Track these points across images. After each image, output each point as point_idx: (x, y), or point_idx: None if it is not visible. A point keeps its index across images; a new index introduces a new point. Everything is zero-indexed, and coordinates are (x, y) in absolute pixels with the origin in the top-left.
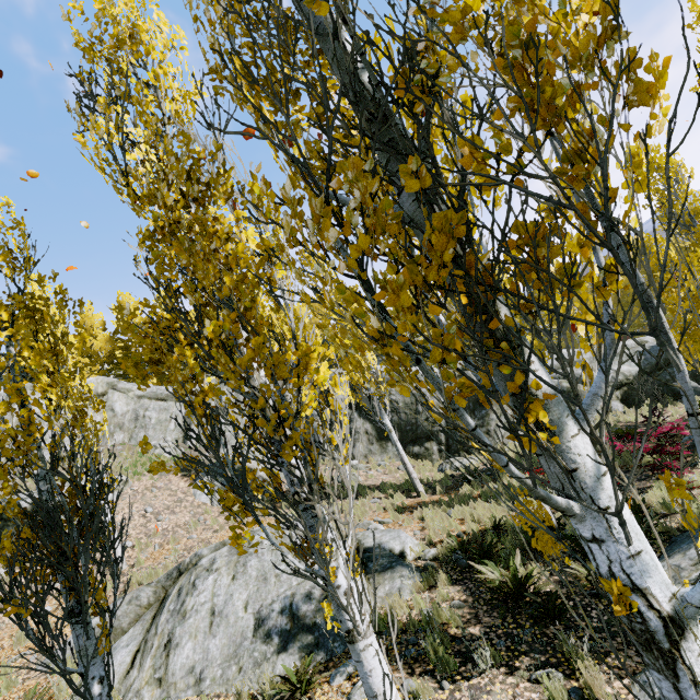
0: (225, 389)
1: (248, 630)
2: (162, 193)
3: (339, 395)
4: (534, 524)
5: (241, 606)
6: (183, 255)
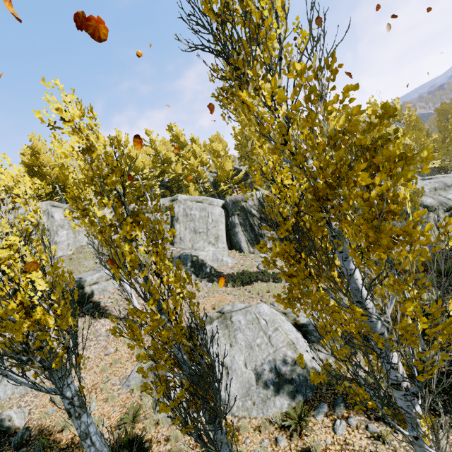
0: (176, 206)
1: (252, 380)
2: (356, 172)
3: (253, 211)
4: None
5: (242, 365)
6: (370, 232)
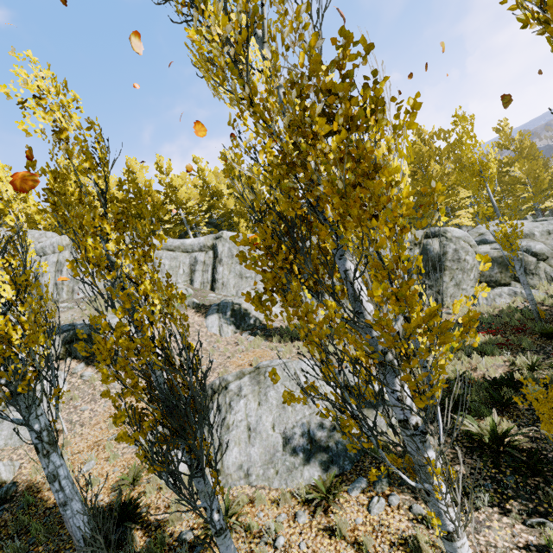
0: (220, 245)
1: (278, 445)
2: (313, 117)
3: None
4: (545, 411)
5: (269, 426)
6: (335, 198)
